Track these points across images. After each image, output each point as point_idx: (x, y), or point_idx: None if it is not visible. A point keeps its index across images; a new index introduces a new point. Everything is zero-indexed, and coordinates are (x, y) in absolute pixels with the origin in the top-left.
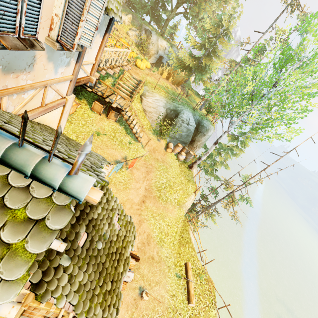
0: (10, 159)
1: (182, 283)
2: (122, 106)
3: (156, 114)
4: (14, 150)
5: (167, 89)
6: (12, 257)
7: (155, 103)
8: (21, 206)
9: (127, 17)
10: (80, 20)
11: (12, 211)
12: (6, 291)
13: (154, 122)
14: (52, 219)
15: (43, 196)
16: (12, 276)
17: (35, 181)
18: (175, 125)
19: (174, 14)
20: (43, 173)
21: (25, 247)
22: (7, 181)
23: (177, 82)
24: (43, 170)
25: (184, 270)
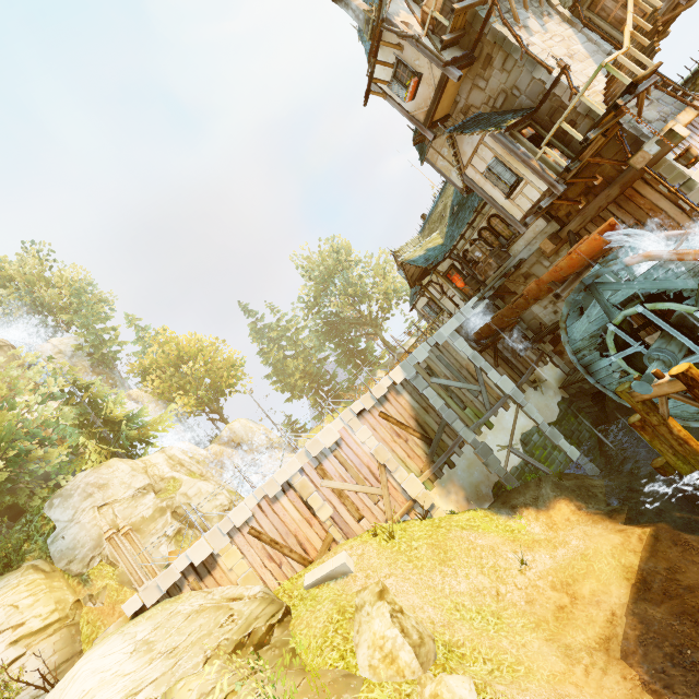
0: None
1: None
2: None
3: None
4: None
5: None
6: None
7: None
8: None
9: (380, 374)
10: None
11: None
12: None
13: None
14: None
15: None
16: None
17: None
18: None
19: (380, 332)
20: None
21: None
22: None
23: None
24: None
25: None
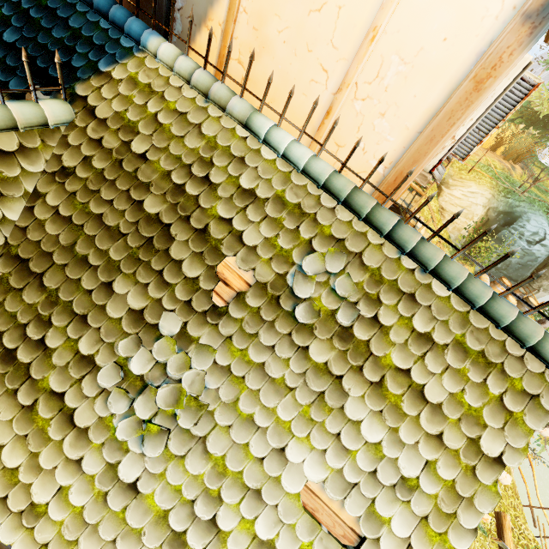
0: (516, 327)
1: (488, 546)
2: (410, 204)
3: (466, 219)
4: (521, 318)
5: (493, 170)
6: (513, 425)
7: (467, 199)
8: (517, 376)
9: None
10: (493, 127)
11: (511, 379)
12: (511, 456)
13: (458, 233)
14: (545, 399)
15: (536, 370)
16: (514, 443)
17: (531, 353)
18: (501, 242)
19: None
20: (546, 348)
21: (523, 419)
22: (505, 347)
23: (515, 155)
24: (547, 345)
25: (493, 523)
